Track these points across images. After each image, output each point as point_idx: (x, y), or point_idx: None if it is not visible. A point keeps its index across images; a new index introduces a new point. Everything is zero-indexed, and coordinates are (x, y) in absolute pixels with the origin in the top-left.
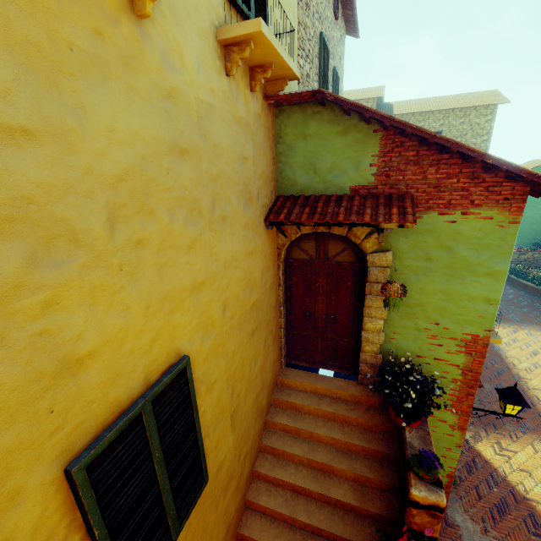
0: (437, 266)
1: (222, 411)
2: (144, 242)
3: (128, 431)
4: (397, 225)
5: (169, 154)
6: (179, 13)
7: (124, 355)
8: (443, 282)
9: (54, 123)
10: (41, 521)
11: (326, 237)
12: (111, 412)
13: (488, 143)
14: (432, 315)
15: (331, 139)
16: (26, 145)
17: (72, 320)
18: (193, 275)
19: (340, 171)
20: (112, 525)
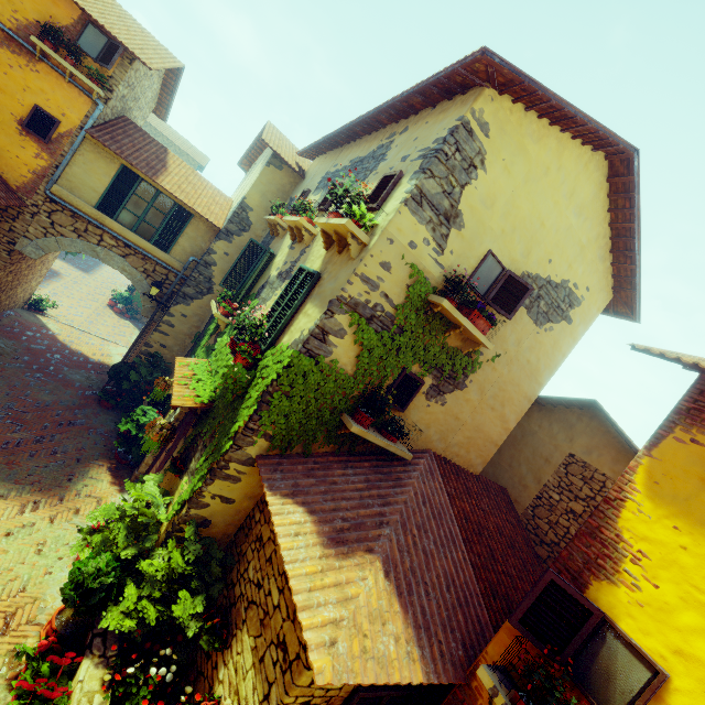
0: None
1: None
2: None
3: None
4: None
5: None
6: None
7: None
8: None
9: None
10: None
11: None
12: None
13: None
14: None
15: None
16: None
17: None
18: None
19: None
20: None
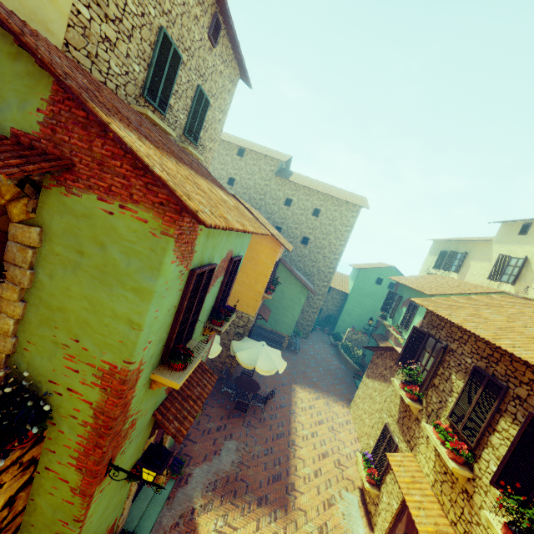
0: (88, 264)
1: None
2: None
3: None
4: None
5: None
6: None
7: None
8: (91, 287)
9: None
10: None
11: None
12: None
13: (349, 233)
14: (74, 328)
15: (2, 58)
16: None
17: None
18: None
19: (4, 103)
20: None
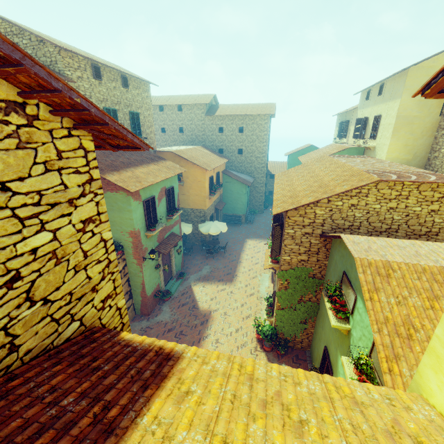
0: (115, 208)
1: None
2: None
3: None
4: None
5: None
6: None
7: None
8: (118, 214)
9: None
10: None
11: None
12: None
13: (267, 136)
14: (119, 225)
15: None
16: None
17: None
18: None
19: None
20: None
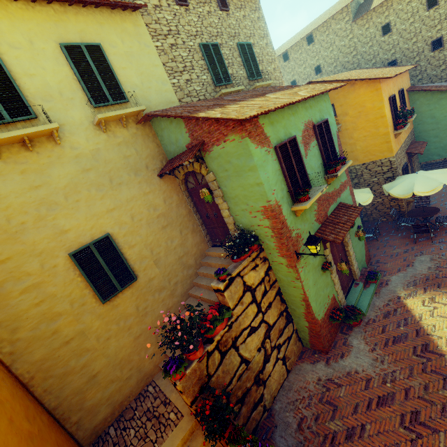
0: (231, 173)
1: (145, 257)
2: (80, 200)
3: (86, 250)
4: (188, 162)
5: (82, 173)
6: (74, 131)
7: (81, 231)
8: (237, 181)
9: (45, 181)
10: (66, 264)
11: (193, 173)
12: (80, 245)
13: None
14: (243, 201)
15: (170, 127)
16: (40, 188)
17: (61, 222)
18: (106, 207)
19: (179, 140)
20: (87, 273)
